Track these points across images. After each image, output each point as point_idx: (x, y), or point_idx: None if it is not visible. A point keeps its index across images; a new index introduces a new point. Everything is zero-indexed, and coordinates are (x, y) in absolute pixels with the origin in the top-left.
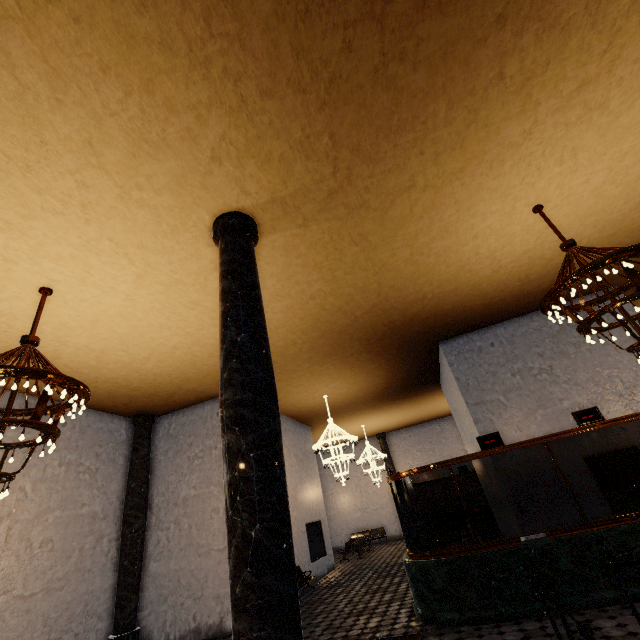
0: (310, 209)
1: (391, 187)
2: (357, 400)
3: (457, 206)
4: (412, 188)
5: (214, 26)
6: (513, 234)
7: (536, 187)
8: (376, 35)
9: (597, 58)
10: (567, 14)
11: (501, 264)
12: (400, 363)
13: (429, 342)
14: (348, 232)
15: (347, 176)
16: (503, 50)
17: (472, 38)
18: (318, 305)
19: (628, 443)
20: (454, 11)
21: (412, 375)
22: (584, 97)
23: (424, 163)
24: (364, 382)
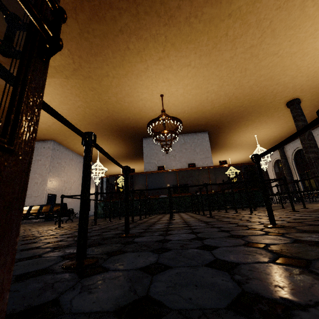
0: (67, 73)
1: (99, 73)
2: (115, 156)
3: (129, 87)
4: (108, 76)
5: (10, 3)
6: (157, 102)
7: (158, 88)
8: (76, 23)
9: (161, 52)
10: (144, 36)
11: (157, 112)
12: (129, 143)
13: (139, 137)
14: (87, 85)
15: (80, 65)
16: (126, 40)
17: (113, 34)
18: (83, 111)
19: (186, 183)
20: (103, 24)
21: (136, 150)
22: (163, 62)
23: (110, 68)
24: (115, 148)
